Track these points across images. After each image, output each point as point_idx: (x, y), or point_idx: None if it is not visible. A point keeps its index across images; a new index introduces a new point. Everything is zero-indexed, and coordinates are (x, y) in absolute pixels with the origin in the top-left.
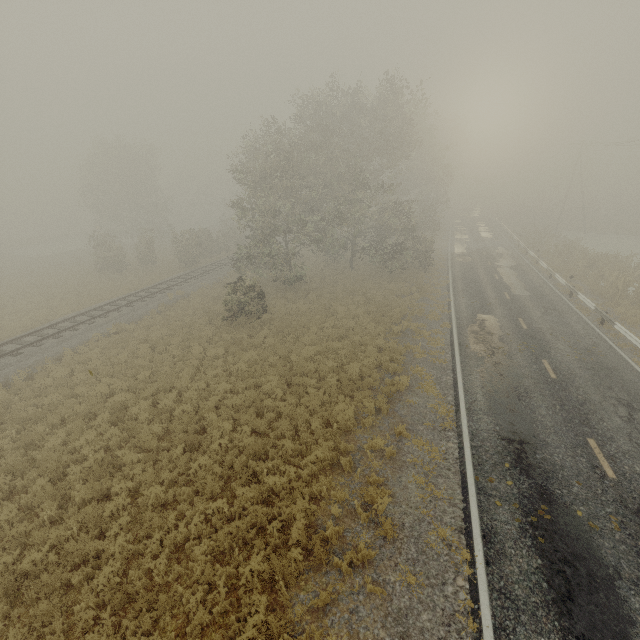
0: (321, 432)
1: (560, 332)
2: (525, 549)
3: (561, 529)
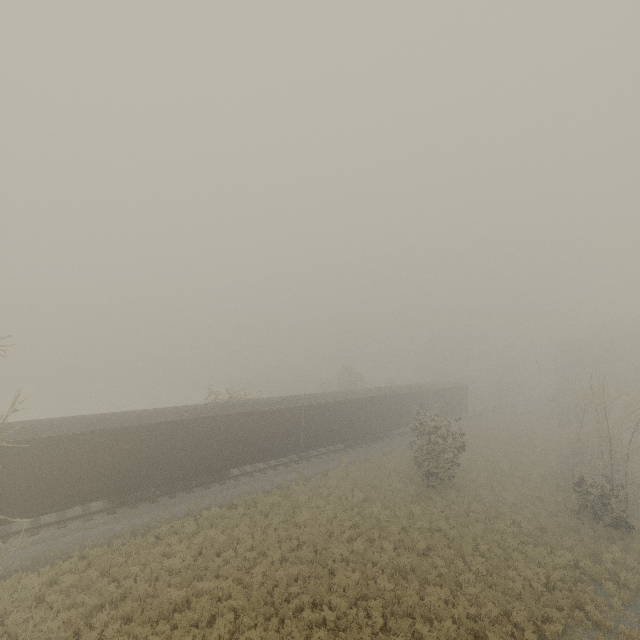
0: None
1: None
2: None
3: None
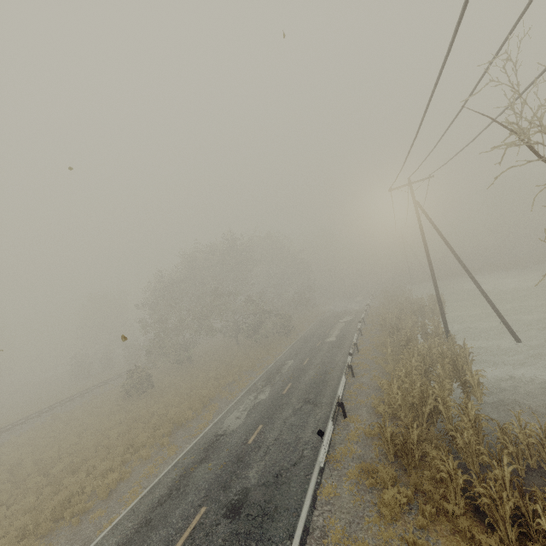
0: (121, 453)
1: (322, 362)
2: (165, 487)
3: (193, 474)
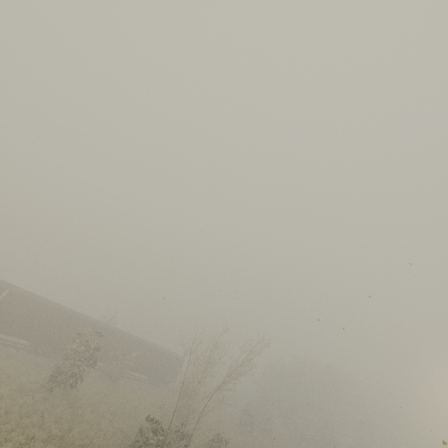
0: None
1: None
2: None
3: None
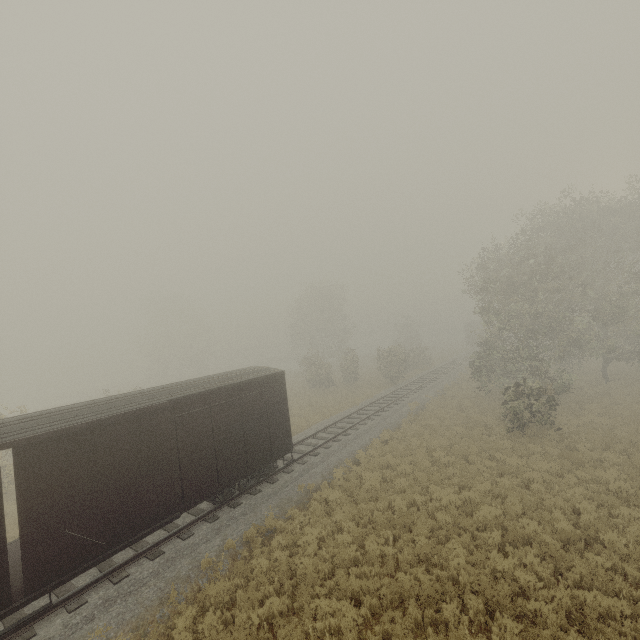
0: None
1: None
2: None
3: None
